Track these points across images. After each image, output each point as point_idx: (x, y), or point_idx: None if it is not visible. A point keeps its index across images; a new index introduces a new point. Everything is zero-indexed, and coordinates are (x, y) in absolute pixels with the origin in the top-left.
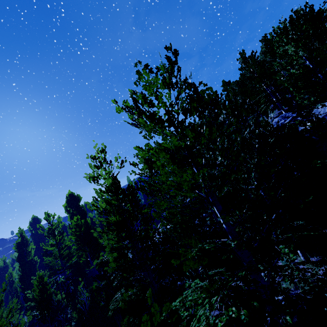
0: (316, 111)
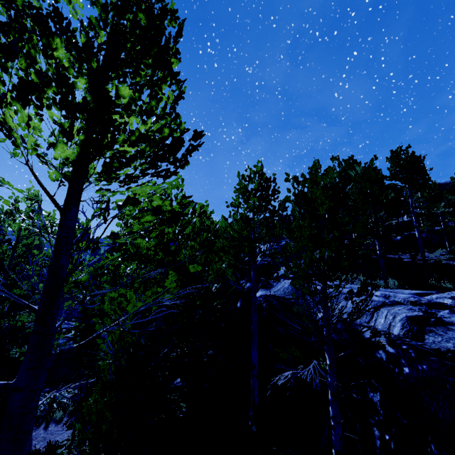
0: (280, 283)
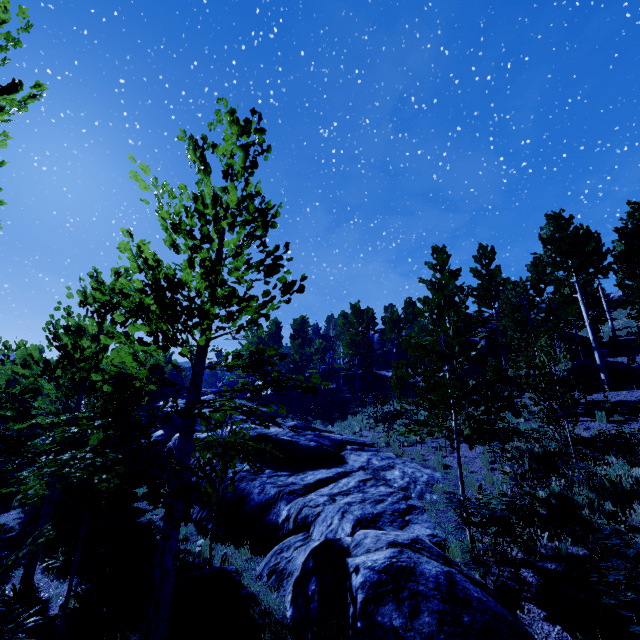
0: None
